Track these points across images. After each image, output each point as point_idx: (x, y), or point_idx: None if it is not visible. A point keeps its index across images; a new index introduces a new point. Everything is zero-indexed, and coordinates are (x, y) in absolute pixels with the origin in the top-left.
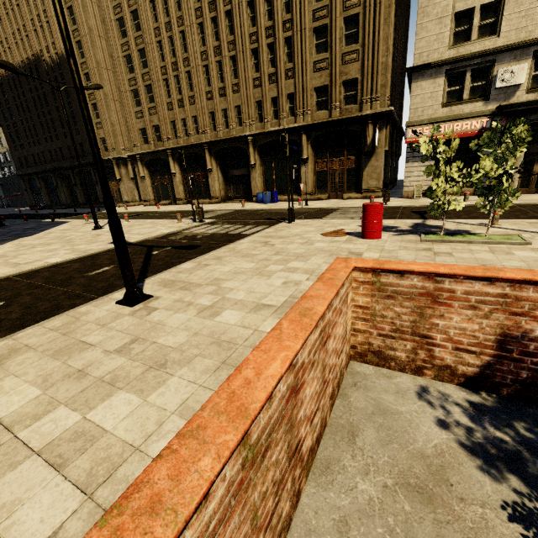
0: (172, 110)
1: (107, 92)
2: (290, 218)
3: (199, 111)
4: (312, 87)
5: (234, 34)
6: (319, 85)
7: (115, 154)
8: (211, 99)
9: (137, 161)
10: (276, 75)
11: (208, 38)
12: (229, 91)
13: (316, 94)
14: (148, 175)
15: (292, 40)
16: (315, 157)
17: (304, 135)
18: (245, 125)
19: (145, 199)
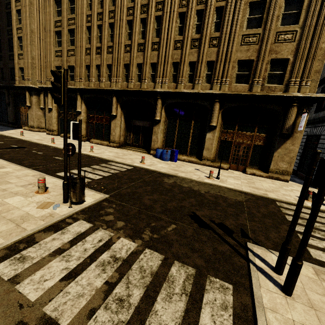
0: (89, 55)
1: (34, 29)
2: (294, 283)
3: (115, 60)
4: (235, 59)
5: None
6: (243, 58)
7: (29, 83)
8: (128, 52)
9: (47, 94)
10: (200, 41)
11: None
12: (148, 47)
13: (238, 67)
14: (56, 108)
15: (224, 10)
16: (222, 126)
17: (218, 103)
18: (157, 82)
19: (49, 128)
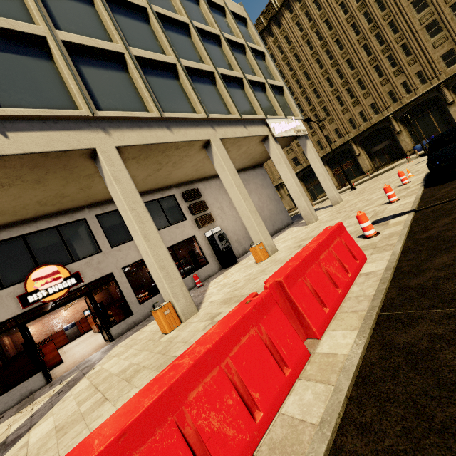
0: (316, 135)
1: None
2: None
3: (339, 124)
4: (437, 58)
5: (355, 68)
6: (443, 53)
7: (275, 183)
8: (346, 112)
9: None
10: (400, 69)
11: (336, 81)
12: (361, 99)
13: (442, 60)
14: (302, 185)
15: (407, 44)
16: None
17: (444, 88)
18: (382, 111)
19: None
